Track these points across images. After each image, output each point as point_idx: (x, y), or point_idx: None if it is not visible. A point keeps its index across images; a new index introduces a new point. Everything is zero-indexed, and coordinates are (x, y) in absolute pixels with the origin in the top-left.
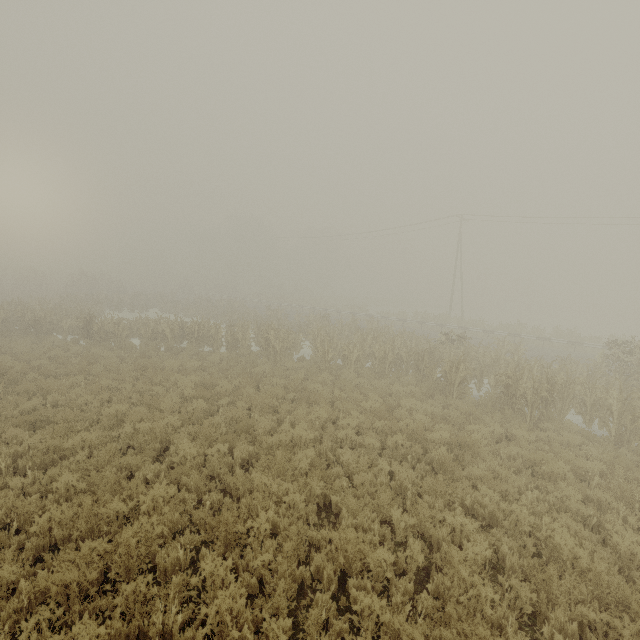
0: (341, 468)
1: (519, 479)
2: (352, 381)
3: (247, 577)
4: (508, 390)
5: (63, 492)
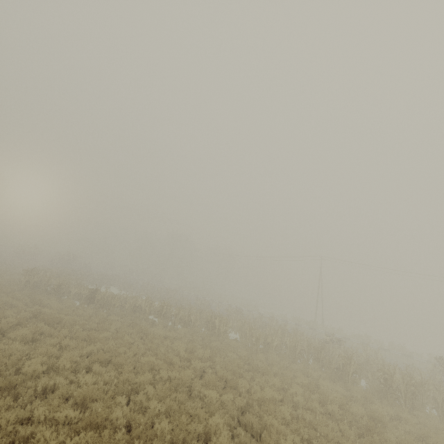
0: (307, 423)
1: None
2: (278, 362)
3: None
4: (386, 383)
5: (152, 412)
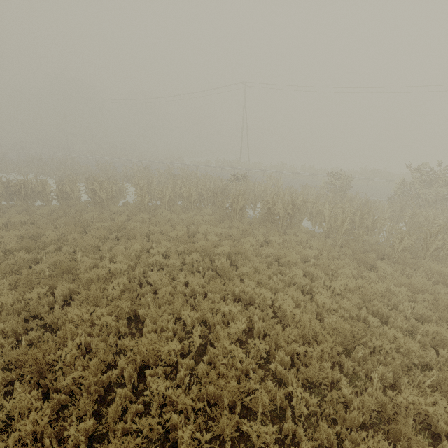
0: (149, 287)
1: (270, 270)
2: (165, 217)
3: (57, 396)
4: (269, 211)
5: None
